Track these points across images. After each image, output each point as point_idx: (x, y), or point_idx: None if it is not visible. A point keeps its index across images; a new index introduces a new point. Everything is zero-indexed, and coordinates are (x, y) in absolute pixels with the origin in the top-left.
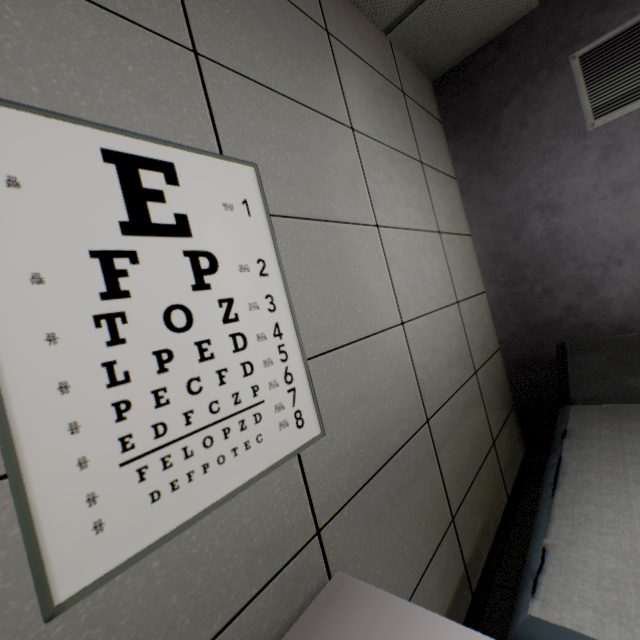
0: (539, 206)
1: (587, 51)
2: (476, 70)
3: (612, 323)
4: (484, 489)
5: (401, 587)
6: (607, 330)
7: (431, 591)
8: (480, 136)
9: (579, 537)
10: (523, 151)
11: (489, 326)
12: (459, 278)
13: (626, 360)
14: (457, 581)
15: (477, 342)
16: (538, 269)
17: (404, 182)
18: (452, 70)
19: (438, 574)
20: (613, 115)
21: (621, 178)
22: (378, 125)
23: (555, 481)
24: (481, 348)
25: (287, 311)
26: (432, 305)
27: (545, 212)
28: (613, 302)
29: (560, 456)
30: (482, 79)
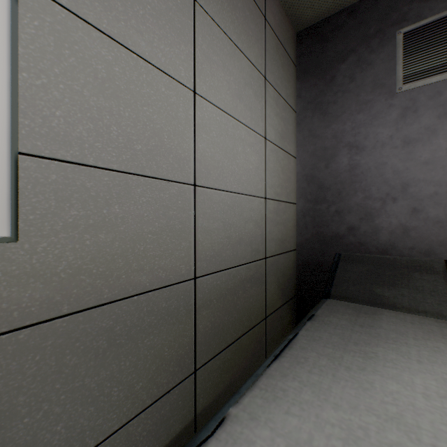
0: (349, 145)
1: (410, 29)
2: (329, 29)
3: (378, 246)
4: (243, 353)
5: (92, 429)
6: (374, 251)
7: (139, 436)
8: (320, 82)
9: (265, 413)
10: (347, 99)
11: (291, 230)
12: (274, 182)
13: (380, 274)
14: (180, 429)
15: (275, 236)
16: (337, 194)
17: (241, 80)
18: (312, 26)
19: (156, 420)
20: (417, 83)
21: (411, 134)
22: (228, 19)
23: (280, 353)
24: (278, 242)
25: (4, 86)
26: (237, 187)
27: (352, 150)
28: (383, 230)
29: (297, 333)
30: (332, 37)
